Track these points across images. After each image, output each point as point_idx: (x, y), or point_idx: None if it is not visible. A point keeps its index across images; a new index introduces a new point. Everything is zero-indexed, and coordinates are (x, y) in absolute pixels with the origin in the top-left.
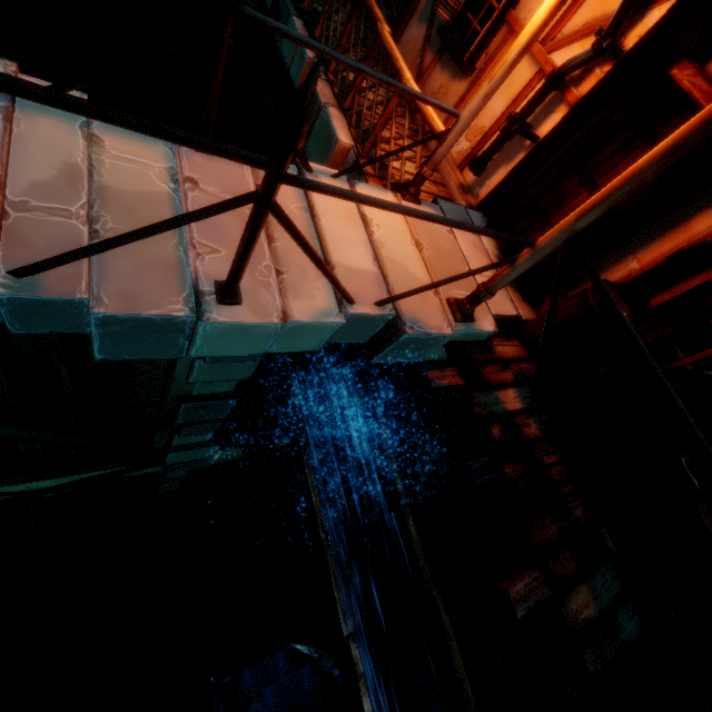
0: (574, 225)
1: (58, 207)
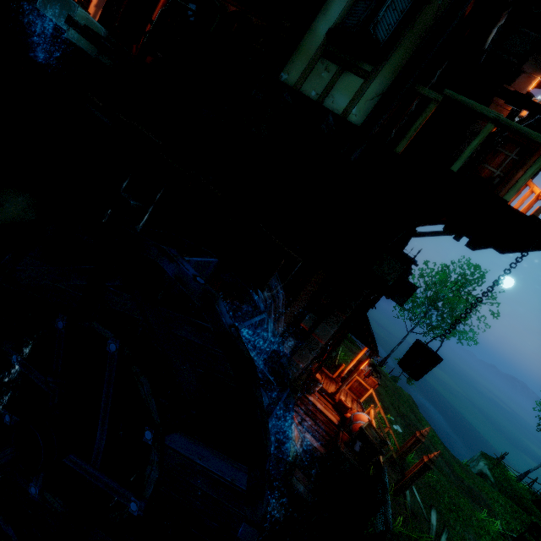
0: None
1: None
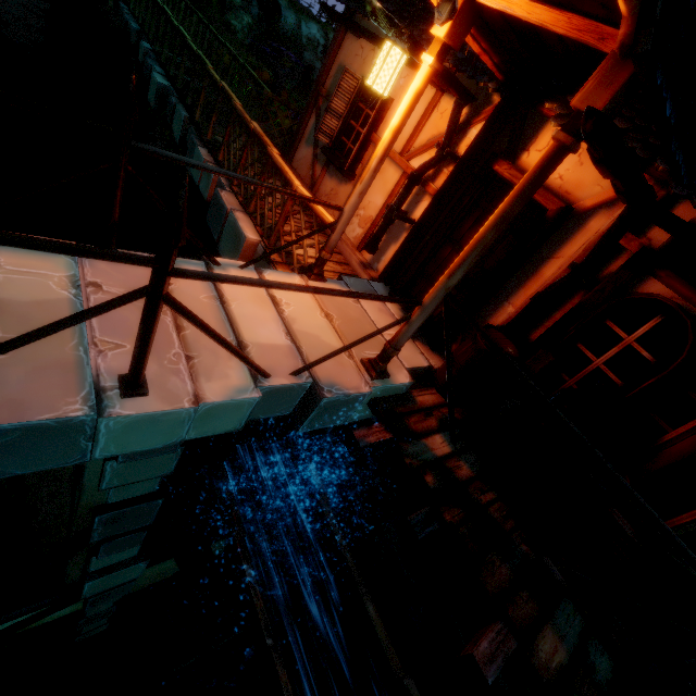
0: (447, 283)
1: None
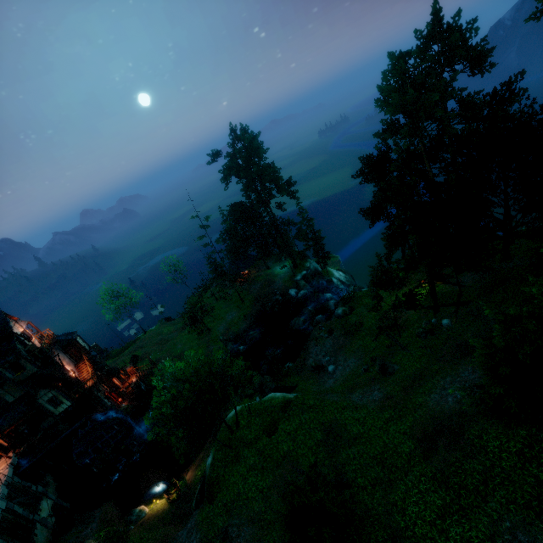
0: (1, 452)
1: None
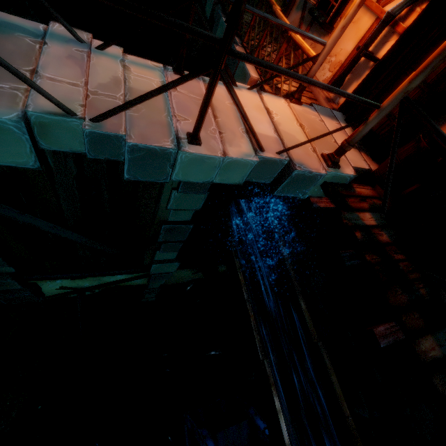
0: (407, 87)
1: (111, 94)
